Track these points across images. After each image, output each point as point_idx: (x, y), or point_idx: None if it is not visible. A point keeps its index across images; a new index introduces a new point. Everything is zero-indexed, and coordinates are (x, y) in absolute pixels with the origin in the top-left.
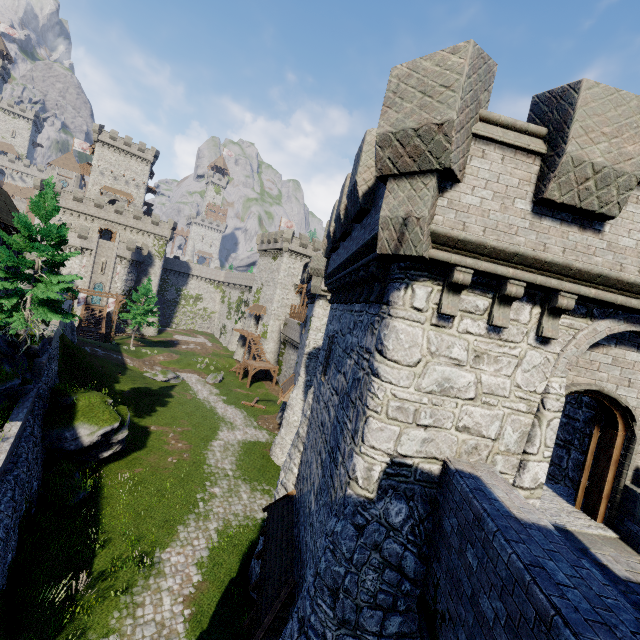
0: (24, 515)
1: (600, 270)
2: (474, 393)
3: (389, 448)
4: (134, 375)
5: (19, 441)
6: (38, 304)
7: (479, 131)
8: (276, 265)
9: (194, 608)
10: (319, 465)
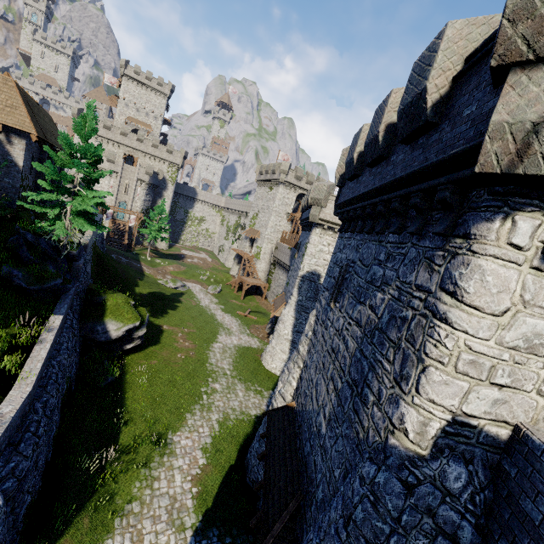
0: (65, 392)
1: None
2: None
3: (452, 405)
4: (150, 281)
5: (61, 331)
6: (76, 215)
7: None
8: (272, 194)
9: (200, 487)
10: (332, 391)
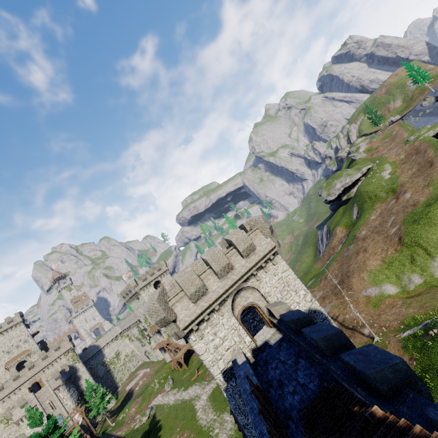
0: None
1: (215, 298)
2: (222, 341)
3: (219, 371)
4: (131, 435)
5: None
6: None
7: (171, 305)
8: (142, 301)
9: None
10: None
